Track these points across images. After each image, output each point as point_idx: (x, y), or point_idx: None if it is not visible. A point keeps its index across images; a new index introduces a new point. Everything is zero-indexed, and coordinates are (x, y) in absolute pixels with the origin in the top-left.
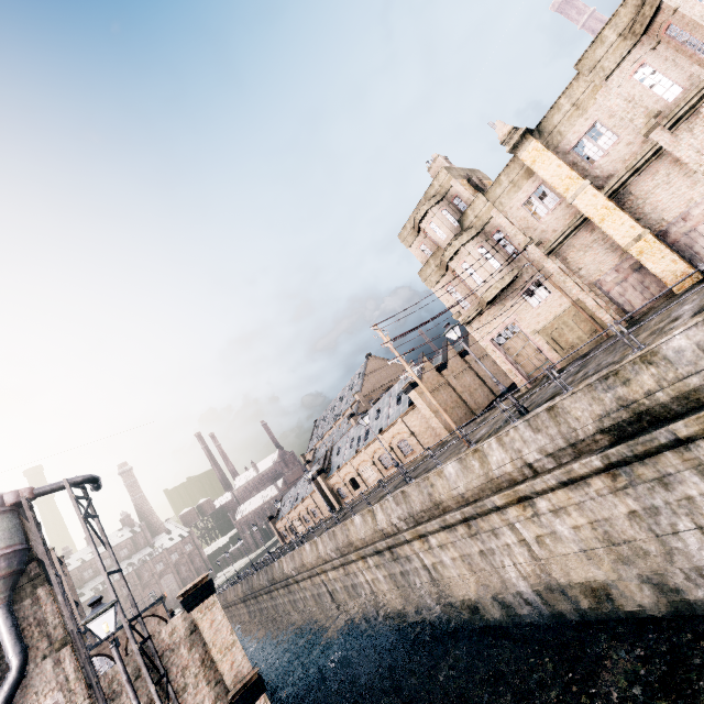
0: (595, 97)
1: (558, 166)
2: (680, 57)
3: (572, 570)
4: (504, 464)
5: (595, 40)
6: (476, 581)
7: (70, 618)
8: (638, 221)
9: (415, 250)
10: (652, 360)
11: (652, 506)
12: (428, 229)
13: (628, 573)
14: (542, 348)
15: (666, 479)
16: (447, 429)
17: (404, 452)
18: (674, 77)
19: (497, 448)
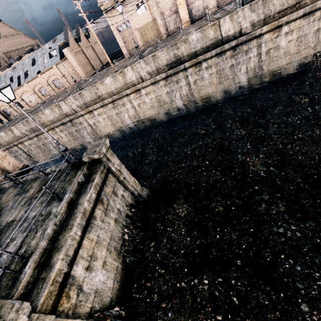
0: None
1: None
2: None
3: (146, 113)
4: (132, 78)
5: None
6: (112, 125)
7: None
8: None
9: None
10: (186, 42)
11: (172, 90)
12: None
13: (161, 111)
14: (138, 38)
15: (178, 81)
16: (85, 74)
17: (57, 87)
18: None
19: (131, 71)
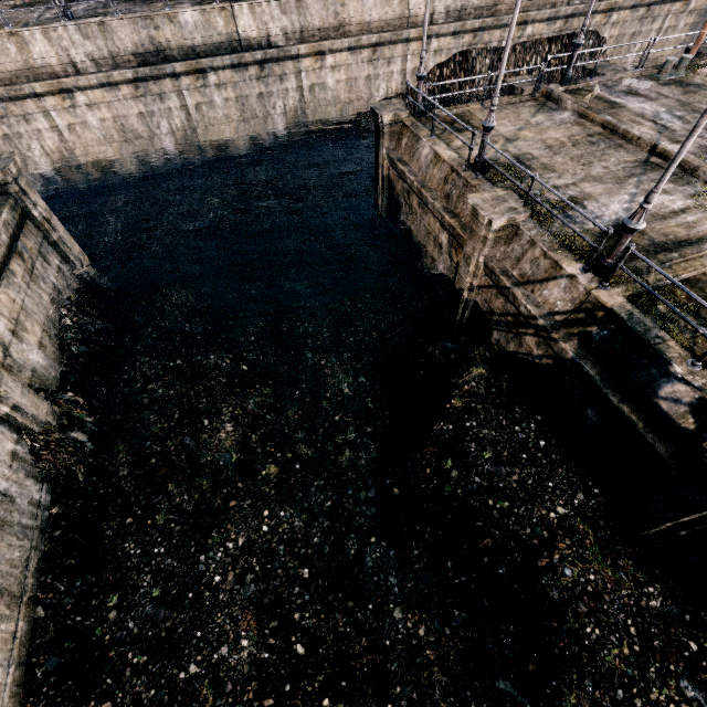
0: None
1: None
2: None
3: (93, 151)
4: (49, 57)
5: None
6: None
7: None
8: None
9: None
10: (174, 21)
11: (153, 111)
12: None
13: (129, 152)
14: None
15: (163, 96)
16: None
17: None
18: None
19: (43, 40)
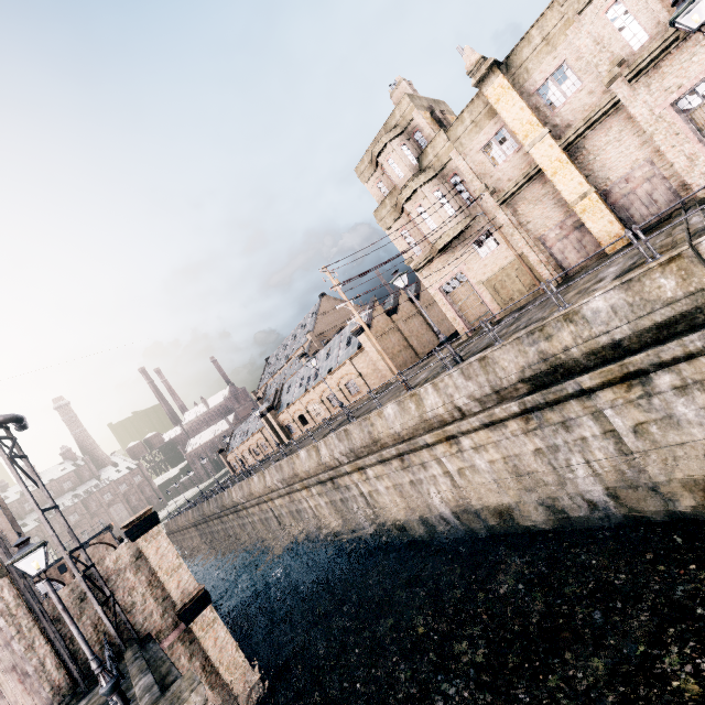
0: (566, 33)
1: (521, 109)
2: None
3: (485, 496)
4: (437, 407)
5: None
6: (406, 505)
7: (4, 553)
8: (586, 178)
9: (371, 187)
10: (573, 319)
11: (554, 445)
12: (386, 165)
13: (528, 498)
14: (485, 298)
15: (568, 422)
16: (392, 372)
17: (351, 392)
18: (644, 22)
19: (433, 392)
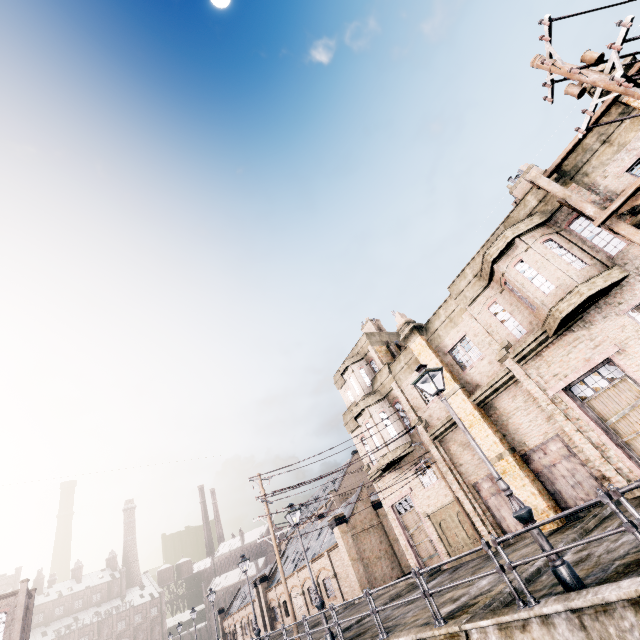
0: (462, 316)
1: (436, 364)
2: (520, 305)
3: None
4: None
5: (461, 273)
6: None
7: None
8: (504, 437)
9: (343, 393)
10: None
11: None
12: (348, 381)
13: None
14: (432, 535)
15: None
16: (361, 585)
17: (328, 592)
18: (519, 319)
19: None
